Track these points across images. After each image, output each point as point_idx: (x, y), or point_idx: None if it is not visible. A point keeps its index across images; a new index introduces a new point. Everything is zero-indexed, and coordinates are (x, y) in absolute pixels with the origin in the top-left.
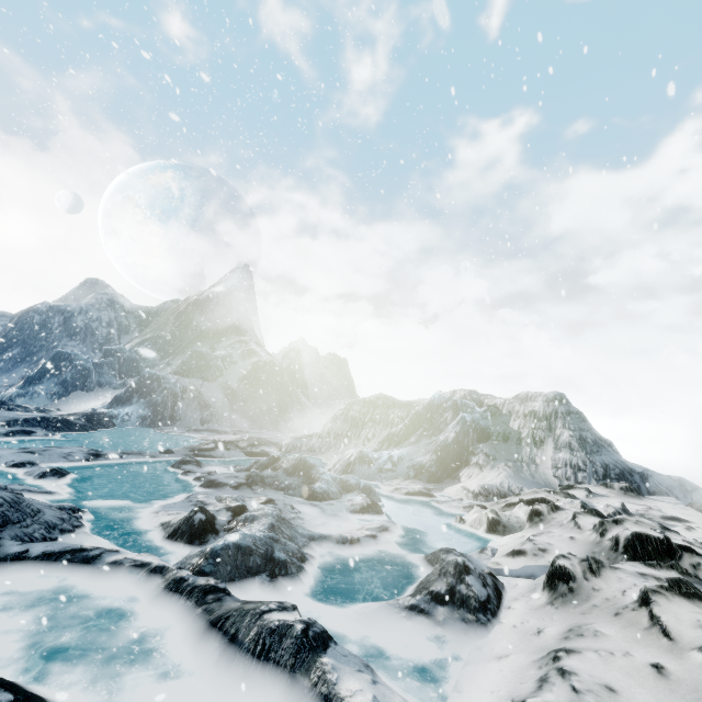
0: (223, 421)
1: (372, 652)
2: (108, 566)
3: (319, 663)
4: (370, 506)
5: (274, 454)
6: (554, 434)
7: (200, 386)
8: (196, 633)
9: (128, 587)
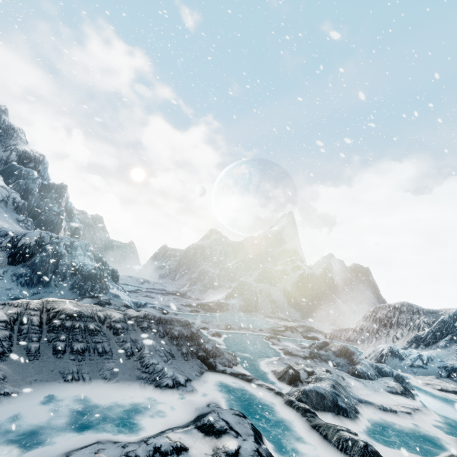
0: (284, 312)
1: None
2: (256, 385)
3: None
4: (403, 390)
5: (325, 340)
6: None
7: (269, 289)
8: (305, 429)
9: (267, 398)
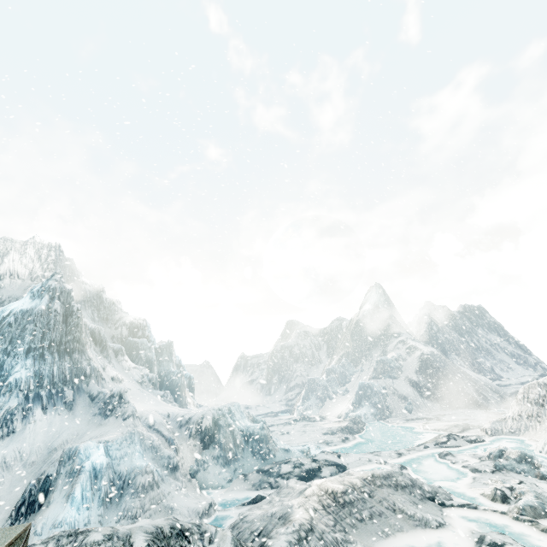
0: (420, 408)
1: None
2: (483, 510)
3: None
4: None
5: (499, 448)
6: None
7: (392, 384)
8: (537, 533)
9: (497, 518)
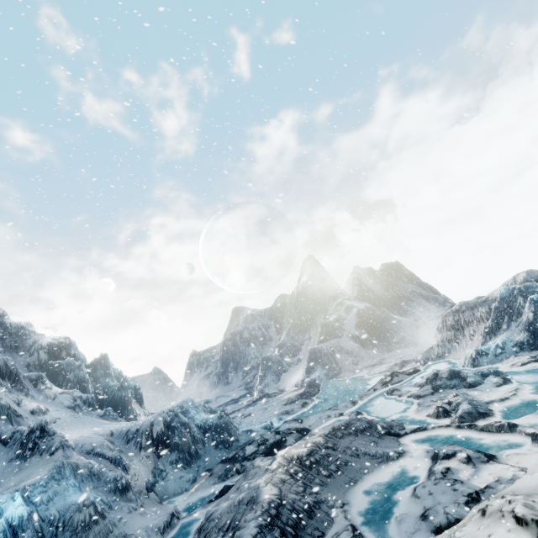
0: (365, 358)
1: (534, 426)
2: (431, 429)
3: (517, 429)
4: (503, 381)
5: (433, 372)
6: None
7: (338, 343)
8: (477, 434)
9: (444, 432)
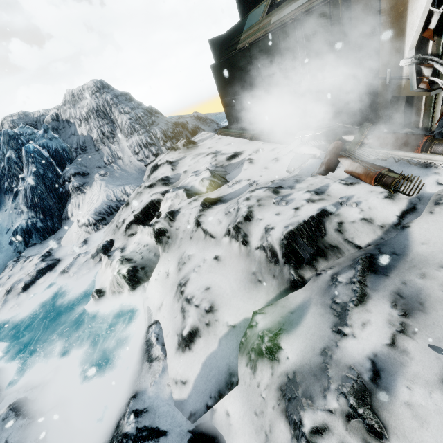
0: None
1: None
2: None
3: None
4: None
5: None
6: (118, 124)
7: None
8: None
9: None
